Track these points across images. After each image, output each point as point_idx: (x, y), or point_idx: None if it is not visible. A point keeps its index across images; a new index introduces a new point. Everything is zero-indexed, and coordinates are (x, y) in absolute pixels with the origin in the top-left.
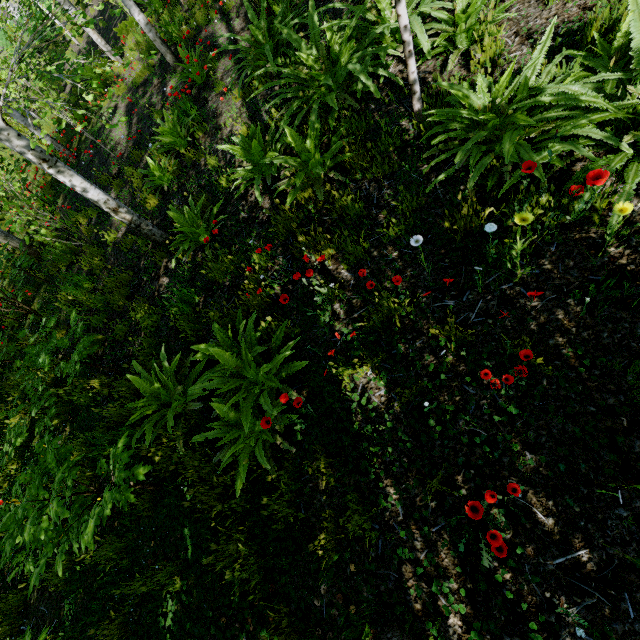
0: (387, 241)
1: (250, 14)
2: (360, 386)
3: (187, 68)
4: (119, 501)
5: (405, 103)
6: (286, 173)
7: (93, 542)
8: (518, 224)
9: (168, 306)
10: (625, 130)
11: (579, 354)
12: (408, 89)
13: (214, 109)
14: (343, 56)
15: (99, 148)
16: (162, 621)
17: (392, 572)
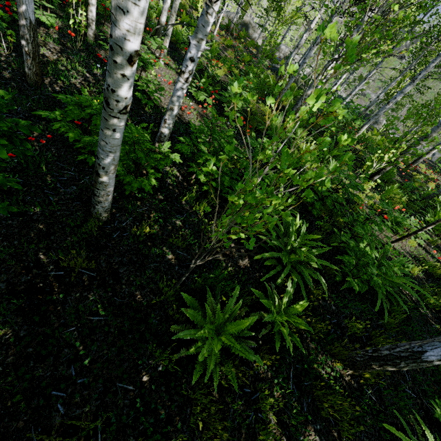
0: None
1: None
2: None
3: None
4: None
5: None
6: None
7: None
8: None
9: None
10: (158, 14)
11: (147, 24)
12: None
13: None
14: None
15: None
16: None
17: None
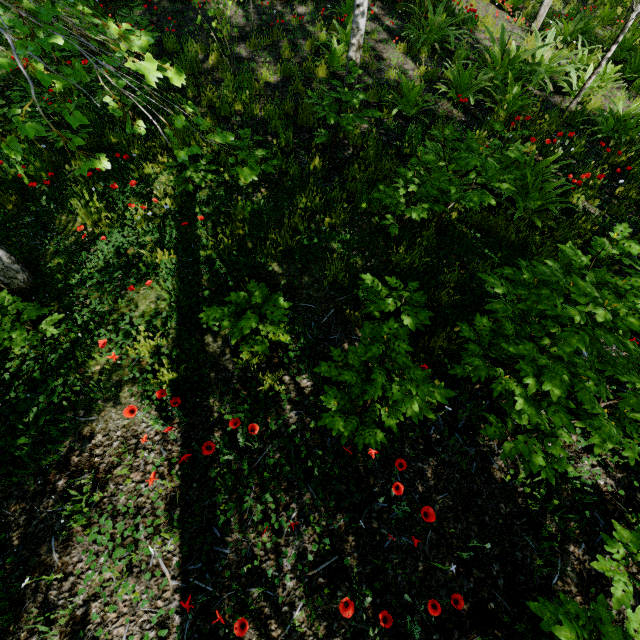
0: (567, 155)
1: (429, 7)
2: (581, 206)
3: (347, 6)
4: (398, 233)
5: (548, 106)
6: (508, 95)
7: (361, 262)
8: (635, 168)
9: (407, 132)
10: None
11: None
12: (547, 102)
13: (371, 46)
14: (516, 64)
15: (192, 7)
16: (491, 291)
17: (637, 270)
